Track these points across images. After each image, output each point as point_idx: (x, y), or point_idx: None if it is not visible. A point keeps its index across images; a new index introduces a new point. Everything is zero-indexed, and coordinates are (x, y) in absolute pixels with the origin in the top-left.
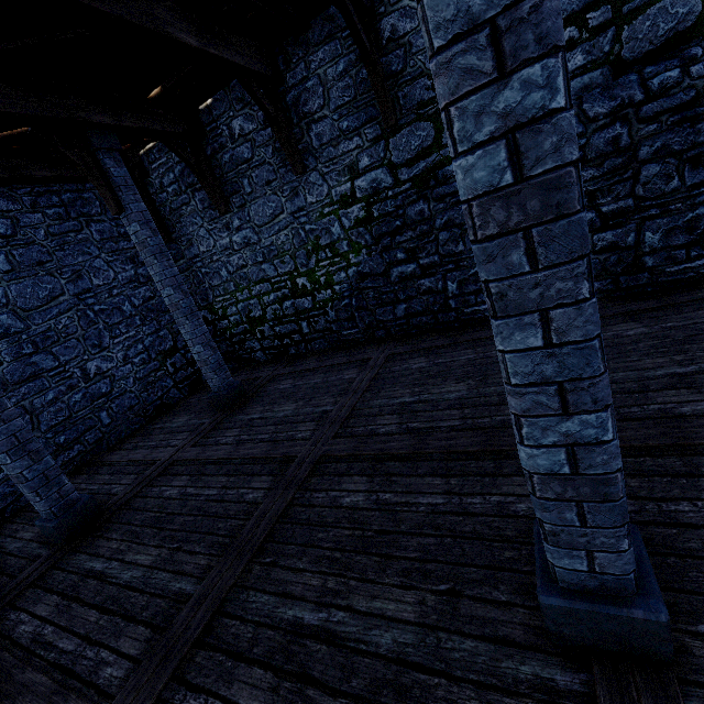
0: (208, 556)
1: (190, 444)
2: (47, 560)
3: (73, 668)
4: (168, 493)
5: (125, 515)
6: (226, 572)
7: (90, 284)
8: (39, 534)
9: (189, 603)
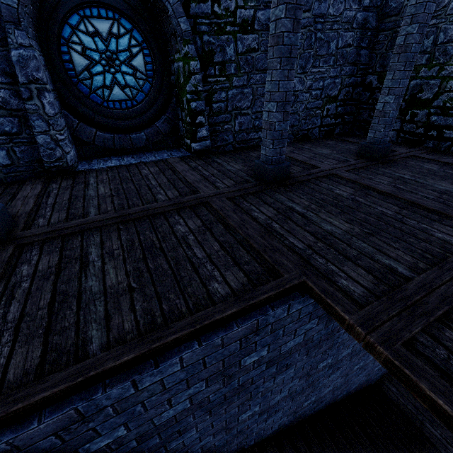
0: (410, 256)
1: (344, 169)
2: (257, 186)
3: (308, 260)
4: (338, 192)
5: (305, 188)
6: (448, 282)
7: (326, 10)
8: (243, 169)
9: (413, 282)
